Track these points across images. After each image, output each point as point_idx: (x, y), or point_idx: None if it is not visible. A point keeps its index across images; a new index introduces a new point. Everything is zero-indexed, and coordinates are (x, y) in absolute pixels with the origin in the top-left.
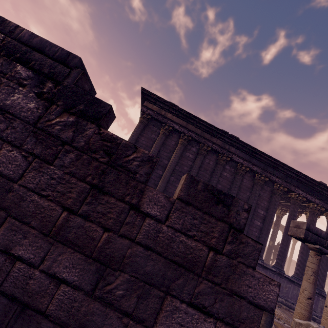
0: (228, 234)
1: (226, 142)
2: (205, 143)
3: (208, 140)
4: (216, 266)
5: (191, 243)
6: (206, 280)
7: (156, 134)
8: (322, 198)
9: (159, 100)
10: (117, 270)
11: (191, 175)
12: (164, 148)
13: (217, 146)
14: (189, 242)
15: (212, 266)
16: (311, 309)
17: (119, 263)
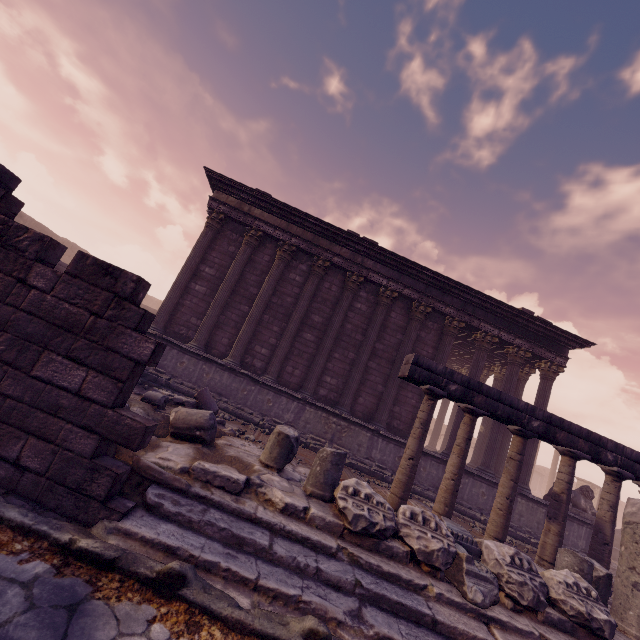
0: (112, 302)
1: (357, 252)
2: (320, 256)
3: (325, 250)
4: (96, 328)
5: (74, 310)
6: (84, 339)
7: (237, 245)
8: (529, 337)
9: (236, 187)
10: (1, 331)
11: (82, 252)
12: (251, 269)
13: (342, 260)
14: (72, 309)
15: (92, 328)
16: (412, 472)
17: (4, 325)
